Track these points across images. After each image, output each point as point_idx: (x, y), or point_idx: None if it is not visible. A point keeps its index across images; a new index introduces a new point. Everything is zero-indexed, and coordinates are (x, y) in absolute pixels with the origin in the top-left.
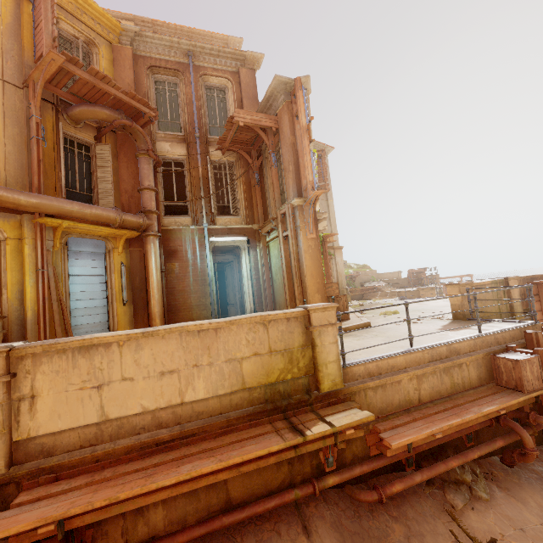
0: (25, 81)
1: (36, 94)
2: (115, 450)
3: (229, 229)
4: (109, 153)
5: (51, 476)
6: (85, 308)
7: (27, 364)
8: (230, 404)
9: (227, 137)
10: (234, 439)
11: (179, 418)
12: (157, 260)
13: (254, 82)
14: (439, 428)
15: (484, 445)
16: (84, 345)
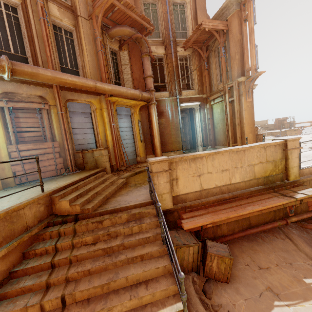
0: (90, 15)
1: (97, 23)
2: (209, 201)
3: (190, 98)
4: (127, 56)
5: (189, 209)
6: (126, 144)
7: (173, 165)
8: (249, 185)
9: (191, 38)
10: (258, 199)
11: (229, 190)
12: (156, 118)
13: None
14: None
15: None
16: (193, 158)
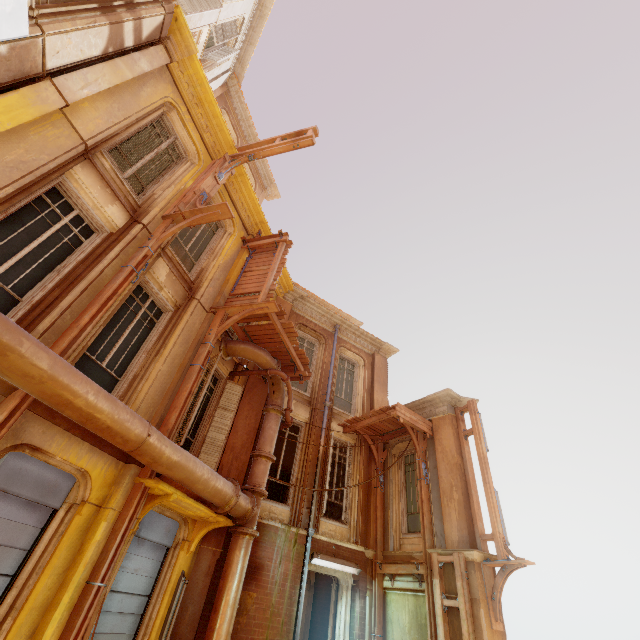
0: (215, 308)
1: (223, 324)
2: None
3: (336, 546)
4: (239, 395)
5: None
6: None
7: None
8: None
9: (364, 419)
10: None
11: None
12: (241, 586)
13: (386, 369)
14: None
15: None
16: None
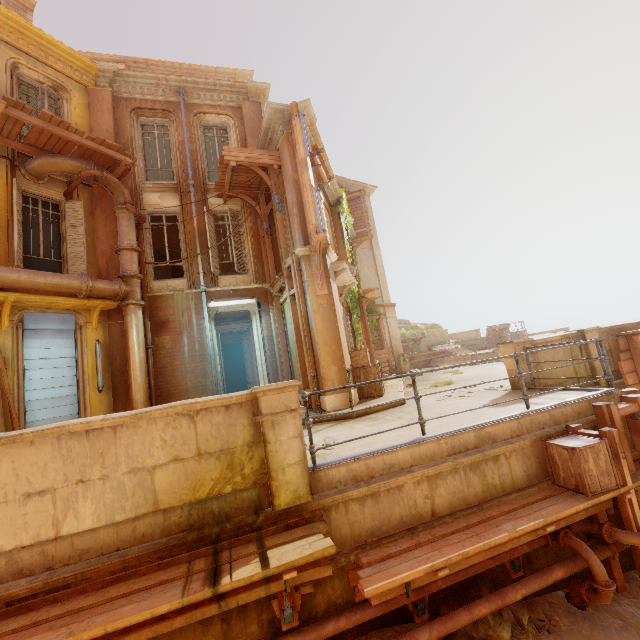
0: None
1: None
2: None
3: (234, 291)
4: (81, 210)
5: None
6: (46, 399)
7: None
8: (133, 534)
9: (225, 181)
10: (120, 592)
11: (51, 561)
12: (139, 335)
13: (260, 117)
14: (444, 559)
15: (532, 578)
16: None
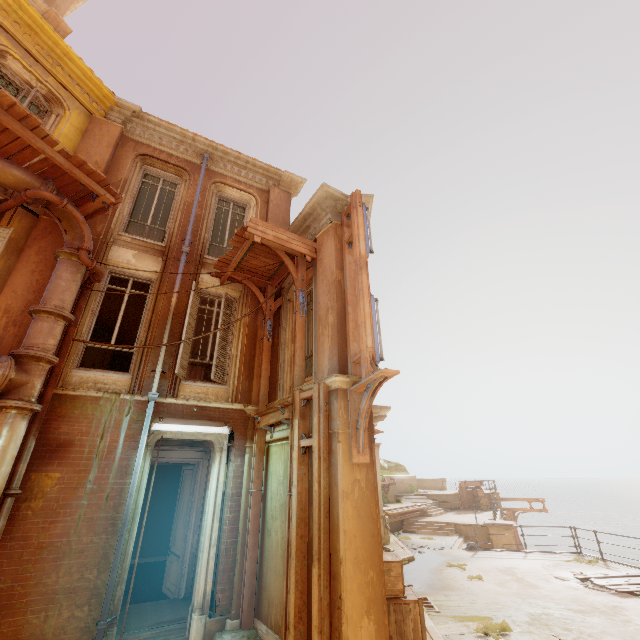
0: None
1: None
2: None
3: (199, 408)
4: (3, 240)
5: None
6: None
7: None
8: None
9: (233, 258)
10: None
11: None
12: None
13: (288, 206)
14: None
15: None
16: None
